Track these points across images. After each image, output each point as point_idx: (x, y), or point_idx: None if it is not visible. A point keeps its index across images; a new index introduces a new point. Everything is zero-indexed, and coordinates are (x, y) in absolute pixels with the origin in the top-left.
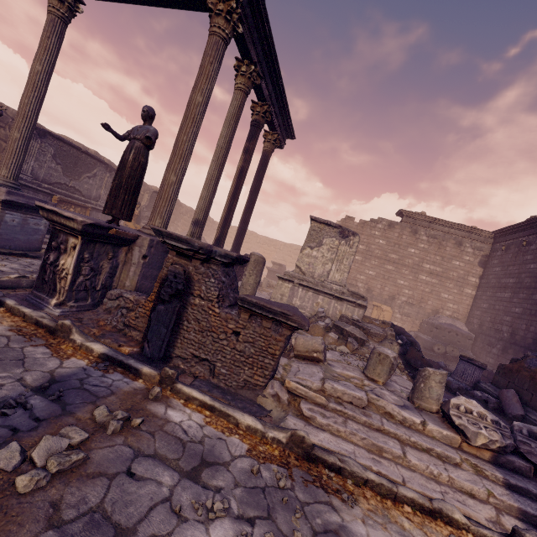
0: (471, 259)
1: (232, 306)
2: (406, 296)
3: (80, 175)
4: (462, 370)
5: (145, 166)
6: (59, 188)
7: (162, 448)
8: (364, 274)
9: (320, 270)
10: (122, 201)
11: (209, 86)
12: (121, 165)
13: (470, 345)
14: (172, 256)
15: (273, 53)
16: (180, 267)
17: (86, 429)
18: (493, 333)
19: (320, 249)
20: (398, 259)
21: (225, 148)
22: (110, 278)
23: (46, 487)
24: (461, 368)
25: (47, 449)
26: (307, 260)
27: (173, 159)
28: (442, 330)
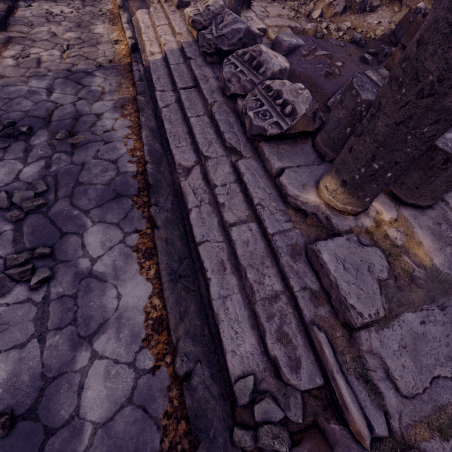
0: None
1: None
2: None
3: None
4: None
5: None
6: None
7: None
8: None
9: None
10: None
11: None
12: None
13: None
14: None
15: None
16: None
17: None
18: None
19: None
20: None
21: None
22: None
23: None
24: None
25: None
26: None
27: None
28: None
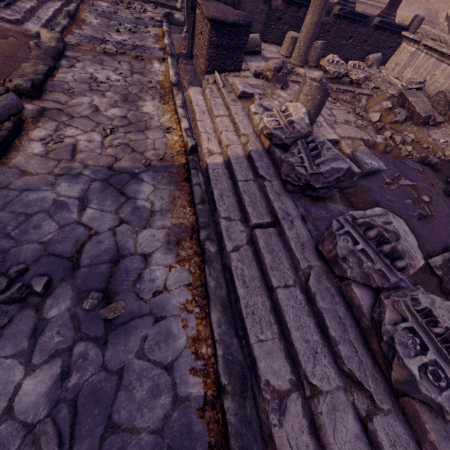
0: None
1: None
2: None
3: None
4: None
5: None
6: None
7: (137, 66)
8: None
9: None
10: None
11: None
12: None
13: None
14: None
15: None
16: None
17: (128, 54)
18: None
19: None
20: None
21: None
22: None
23: (102, 54)
24: None
25: (110, 48)
26: None
27: None
28: None
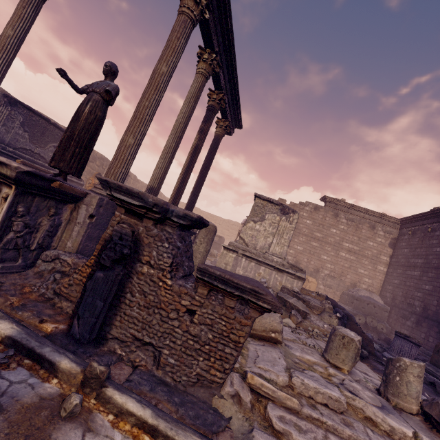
0: (382, 241)
1: (186, 277)
2: (329, 270)
3: (46, 144)
4: (399, 346)
5: (102, 121)
6: (24, 153)
7: None
8: (293, 249)
9: (262, 242)
10: (72, 154)
11: (174, 59)
12: (75, 117)
13: (386, 316)
14: (120, 213)
15: (232, 47)
16: (128, 226)
17: None
18: (406, 307)
19: (263, 223)
20: (322, 237)
21: (183, 123)
22: (49, 237)
23: None
24: (398, 345)
25: None
26: (250, 233)
27: (133, 122)
28: (362, 302)
